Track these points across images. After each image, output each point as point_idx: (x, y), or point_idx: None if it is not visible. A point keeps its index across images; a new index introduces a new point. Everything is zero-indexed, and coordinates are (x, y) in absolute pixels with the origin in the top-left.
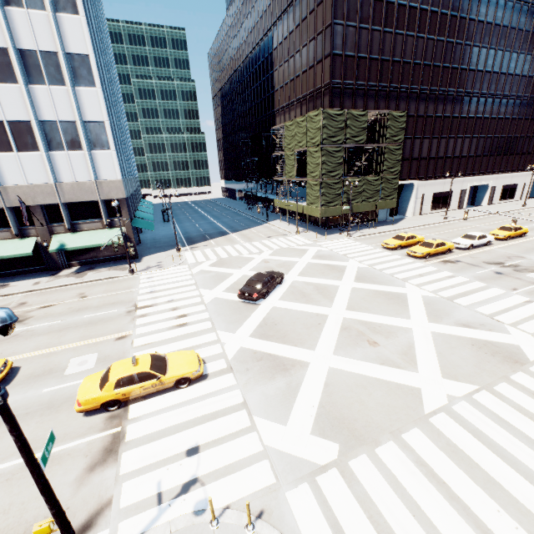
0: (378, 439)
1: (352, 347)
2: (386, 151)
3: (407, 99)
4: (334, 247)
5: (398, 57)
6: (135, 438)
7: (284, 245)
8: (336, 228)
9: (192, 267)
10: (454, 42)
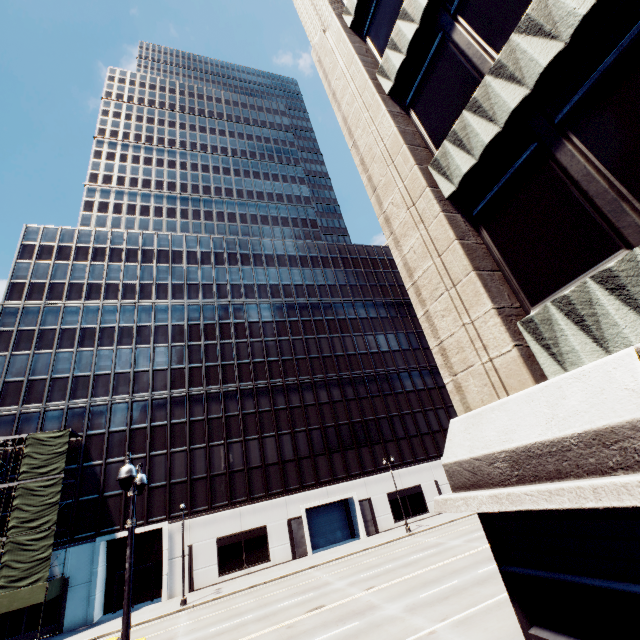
0: None
1: None
2: (20, 492)
3: (129, 409)
4: None
5: (106, 369)
6: None
7: None
8: None
9: None
10: (202, 343)
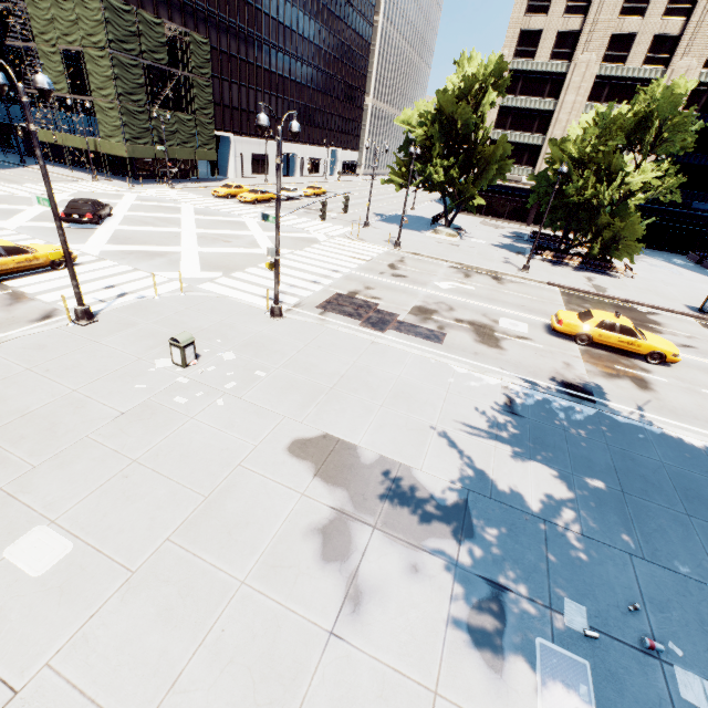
0: (245, 268)
1: (212, 244)
2: (195, 85)
3: (207, 24)
4: (158, 194)
5: None
6: (39, 292)
7: (85, 190)
8: (150, 179)
9: None
10: None
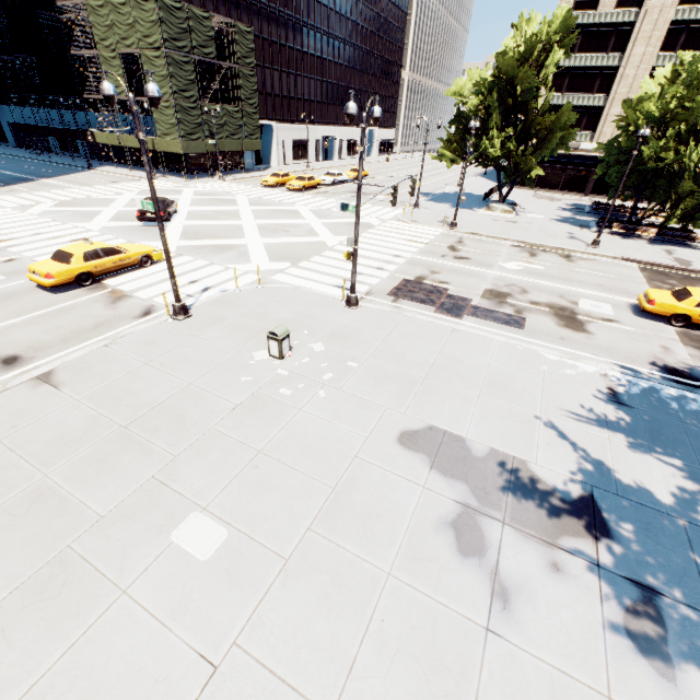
0: (310, 257)
1: (273, 234)
2: (241, 76)
3: (249, 12)
4: (212, 188)
5: None
6: (134, 289)
7: (148, 188)
8: (202, 173)
9: (22, 210)
10: None
